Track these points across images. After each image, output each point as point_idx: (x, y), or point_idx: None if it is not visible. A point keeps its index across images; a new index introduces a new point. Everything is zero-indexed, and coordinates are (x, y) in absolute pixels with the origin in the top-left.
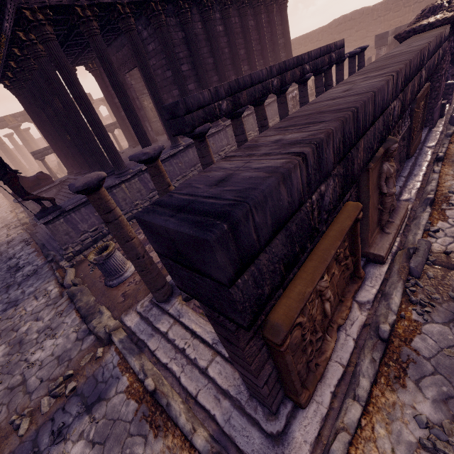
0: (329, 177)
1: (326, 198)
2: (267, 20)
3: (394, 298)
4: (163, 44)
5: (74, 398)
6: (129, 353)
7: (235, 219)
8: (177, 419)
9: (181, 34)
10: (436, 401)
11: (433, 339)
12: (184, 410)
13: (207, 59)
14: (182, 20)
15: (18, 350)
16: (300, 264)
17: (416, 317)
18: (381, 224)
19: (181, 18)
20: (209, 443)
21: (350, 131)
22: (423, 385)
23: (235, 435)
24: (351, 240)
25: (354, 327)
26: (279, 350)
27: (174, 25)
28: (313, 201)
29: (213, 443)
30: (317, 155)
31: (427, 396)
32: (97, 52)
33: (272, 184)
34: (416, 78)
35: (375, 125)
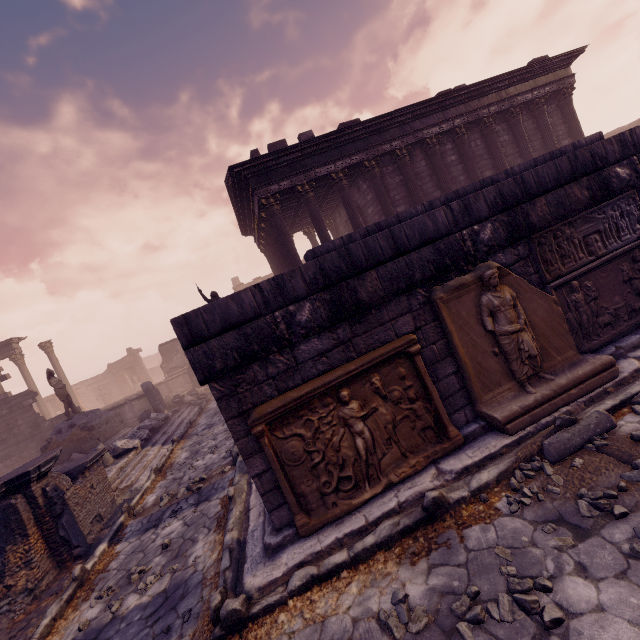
0: (303, 301)
1: (301, 317)
2: (534, 126)
3: (483, 473)
4: (375, 193)
5: (196, 494)
6: (239, 471)
7: (187, 314)
8: (229, 520)
9: (398, 178)
10: (434, 591)
11: (499, 534)
12: (237, 516)
13: (432, 193)
14: (399, 165)
15: (193, 456)
16: (307, 378)
17: (502, 505)
18: (516, 377)
19: (398, 164)
20: (232, 541)
21: (336, 265)
22: (437, 572)
23: (250, 541)
24: (420, 381)
25: (409, 491)
26: (252, 434)
27: (391, 172)
28: (276, 316)
29: (235, 542)
30: (276, 284)
31: (430, 582)
32: (310, 214)
33: (221, 299)
34: (571, 185)
35: (409, 255)
